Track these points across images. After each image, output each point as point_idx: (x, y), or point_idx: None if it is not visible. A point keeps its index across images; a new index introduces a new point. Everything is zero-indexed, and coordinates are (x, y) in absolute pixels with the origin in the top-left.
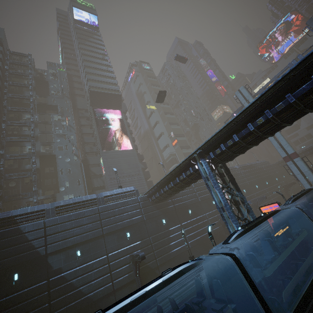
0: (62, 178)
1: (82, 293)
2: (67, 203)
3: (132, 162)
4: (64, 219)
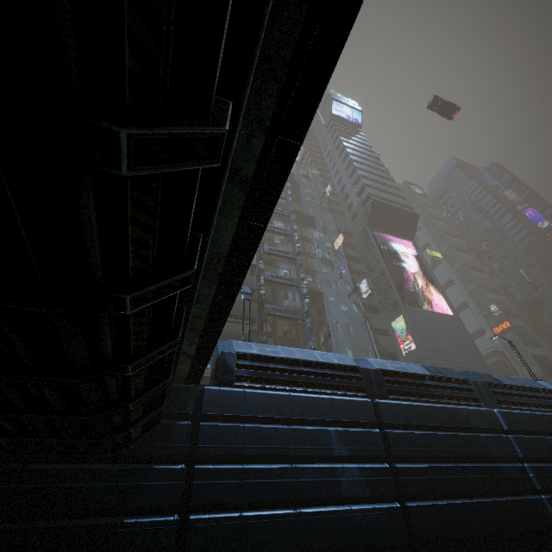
0: (340, 339)
1: None
2: (501, 382)
3: (462, 342)
4: (532, 422)
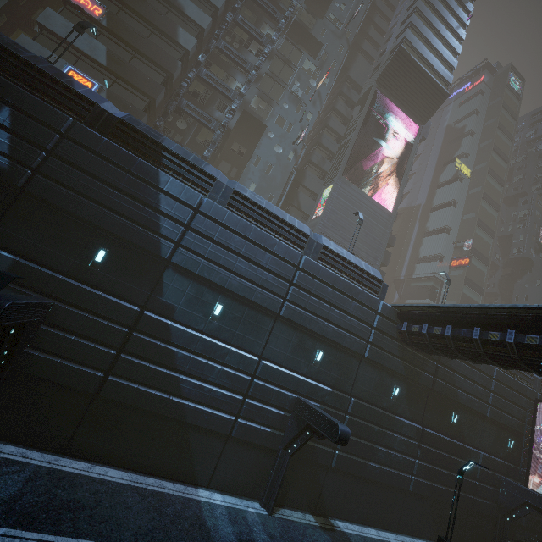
0: (251, 172)
1: (178, 387)
2: (256, 201)
3: (374, 234)
4: (235, 224)
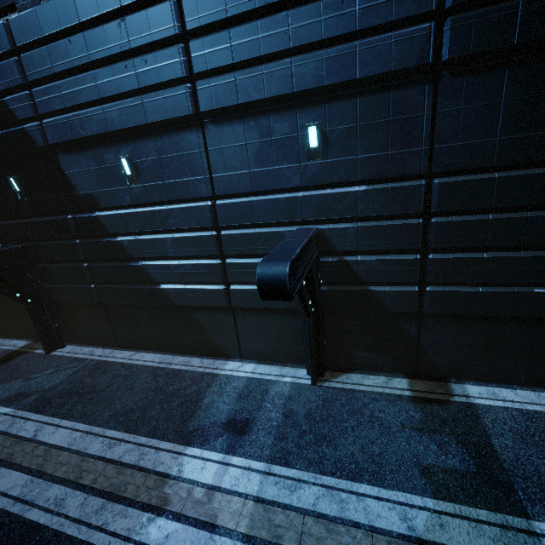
0: None
1: (147, 275)
2: None
3: None
4: (54, 19)
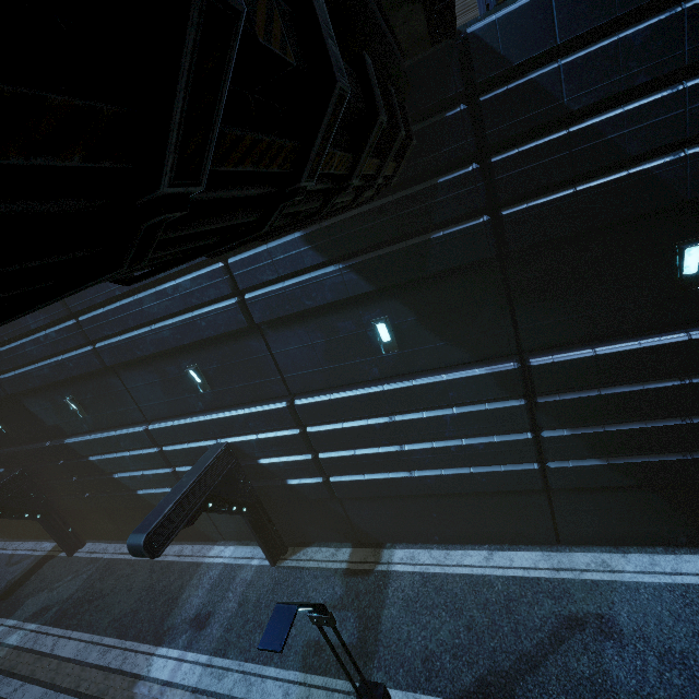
0: None
1: (124, 484)
2: None
3: None
4: None
